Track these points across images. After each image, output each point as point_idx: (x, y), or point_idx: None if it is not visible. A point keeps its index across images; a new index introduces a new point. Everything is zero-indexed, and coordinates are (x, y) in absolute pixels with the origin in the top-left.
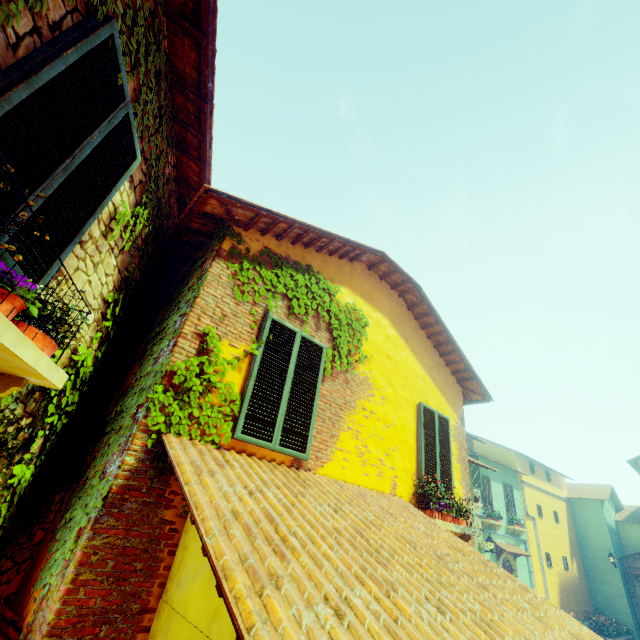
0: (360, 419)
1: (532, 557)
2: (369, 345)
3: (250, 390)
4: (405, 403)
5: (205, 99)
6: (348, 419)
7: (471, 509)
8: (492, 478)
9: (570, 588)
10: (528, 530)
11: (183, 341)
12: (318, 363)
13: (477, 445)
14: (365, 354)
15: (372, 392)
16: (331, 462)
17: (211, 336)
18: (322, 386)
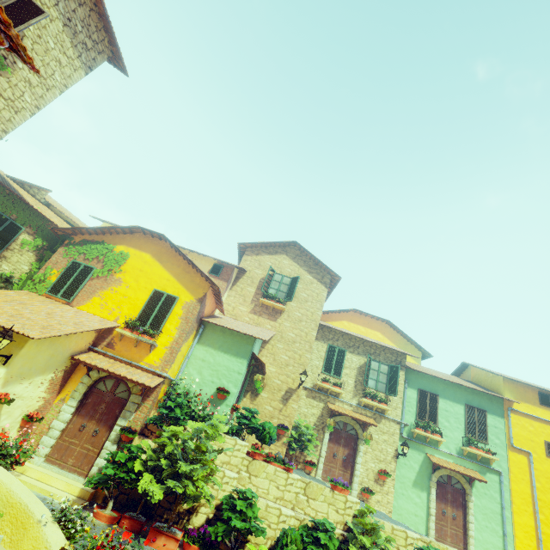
0: (108, 293)
1: (513, 494)
2: (129, 266)
3: (55, 281)
4: (144, 289)
5: (35, 209)
6: (100, 293)
7: (180, 342)
8: (444, 396)
9: None
10: (498, 458)
11: (41, 270)
12: (89, 273)
13: (473, 374)
14: (124, 270)
15: (121, 284)
16: (84, 305)
17: (51, 268)
18: (91, 281)
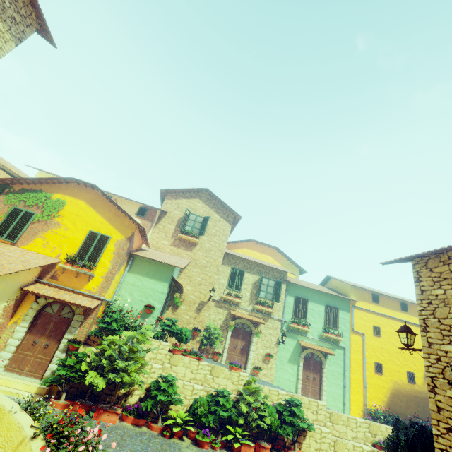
0: (49, 235)
1: (351, 360)
2: (66, 211)
3: None
4: (81, 231)
5: None
6: (42, 234)
7: (114, 272)
8: (312, 300)
9: (413, 398)
10: (343, 339)
11: None
12: (30, 218)
13: (333, 284)
14: (62, 215)
15: (60, 227)
16: (28, 245)
17: None
18: (33, 225)
